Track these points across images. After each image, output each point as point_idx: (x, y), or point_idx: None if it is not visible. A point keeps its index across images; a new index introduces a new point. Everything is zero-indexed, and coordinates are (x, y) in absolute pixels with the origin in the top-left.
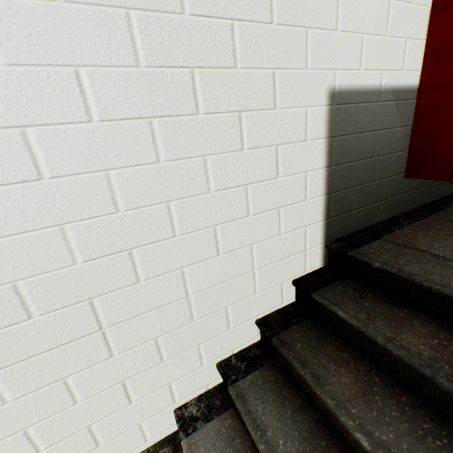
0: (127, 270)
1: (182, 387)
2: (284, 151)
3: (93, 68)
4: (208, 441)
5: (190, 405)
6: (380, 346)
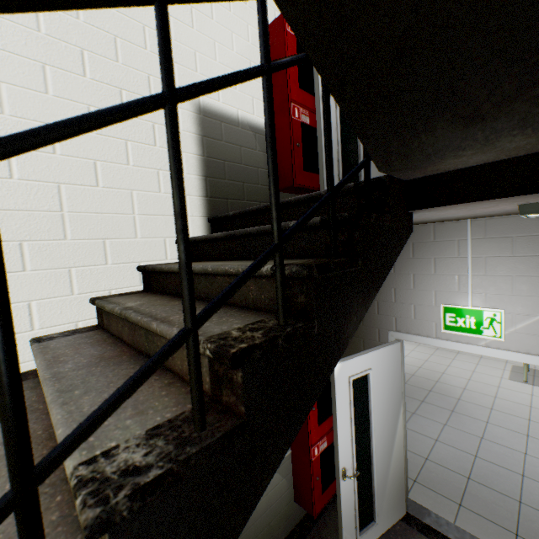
0: (1, 163)
1: (46, 313)
2: (161, 129)
3: (3, 19)
4: (64, 340)
5: (52, 334)
6: (216, 238)
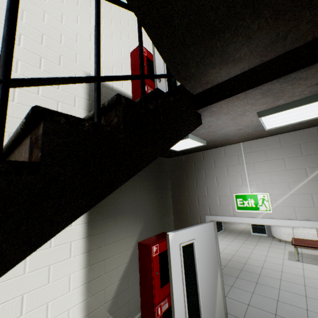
0: None
1: None
2: None
3: None
4: None
5: None
6: None
